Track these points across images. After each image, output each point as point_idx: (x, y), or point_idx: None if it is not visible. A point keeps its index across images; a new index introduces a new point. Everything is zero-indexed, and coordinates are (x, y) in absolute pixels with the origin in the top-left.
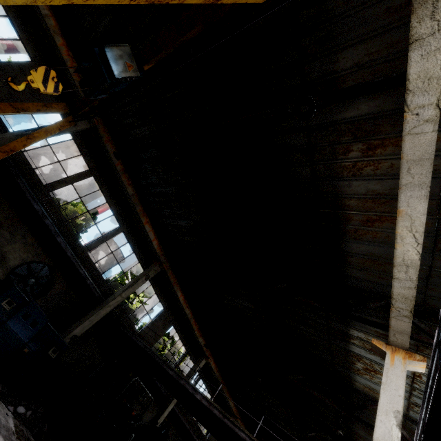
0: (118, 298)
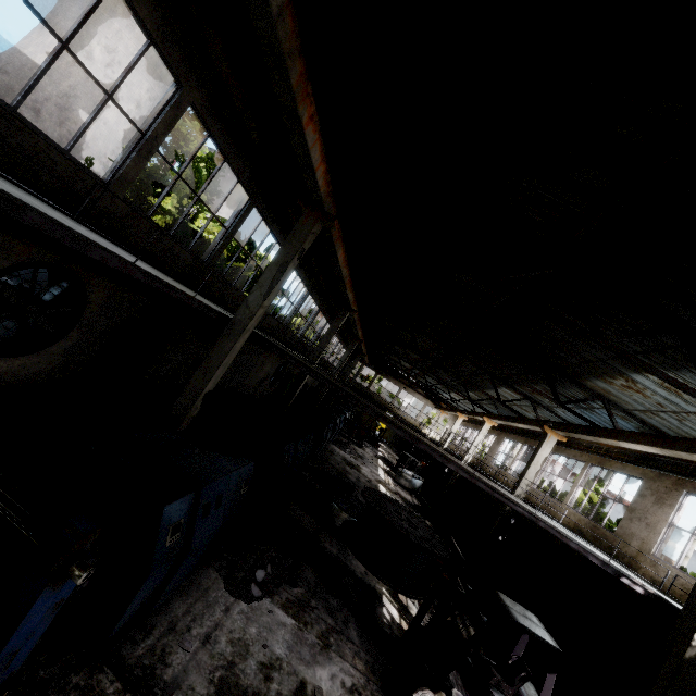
0: (259, 312)
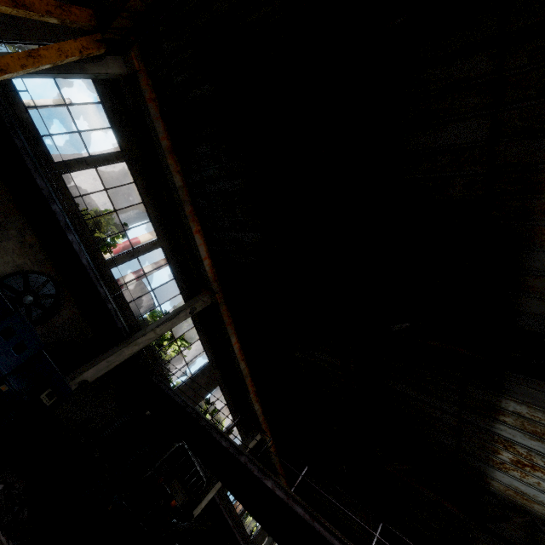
0: (151, 335)
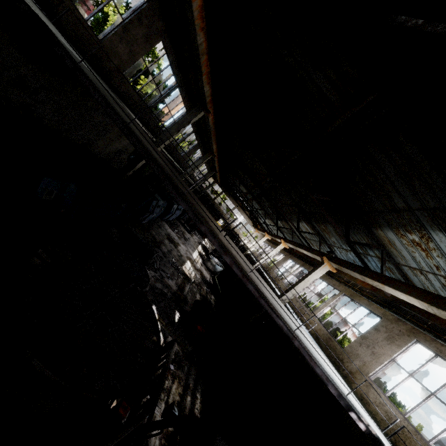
0: None
